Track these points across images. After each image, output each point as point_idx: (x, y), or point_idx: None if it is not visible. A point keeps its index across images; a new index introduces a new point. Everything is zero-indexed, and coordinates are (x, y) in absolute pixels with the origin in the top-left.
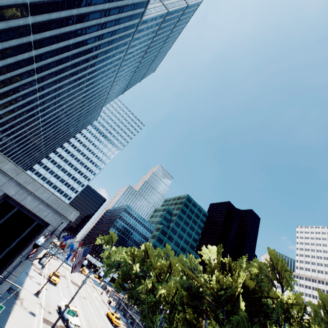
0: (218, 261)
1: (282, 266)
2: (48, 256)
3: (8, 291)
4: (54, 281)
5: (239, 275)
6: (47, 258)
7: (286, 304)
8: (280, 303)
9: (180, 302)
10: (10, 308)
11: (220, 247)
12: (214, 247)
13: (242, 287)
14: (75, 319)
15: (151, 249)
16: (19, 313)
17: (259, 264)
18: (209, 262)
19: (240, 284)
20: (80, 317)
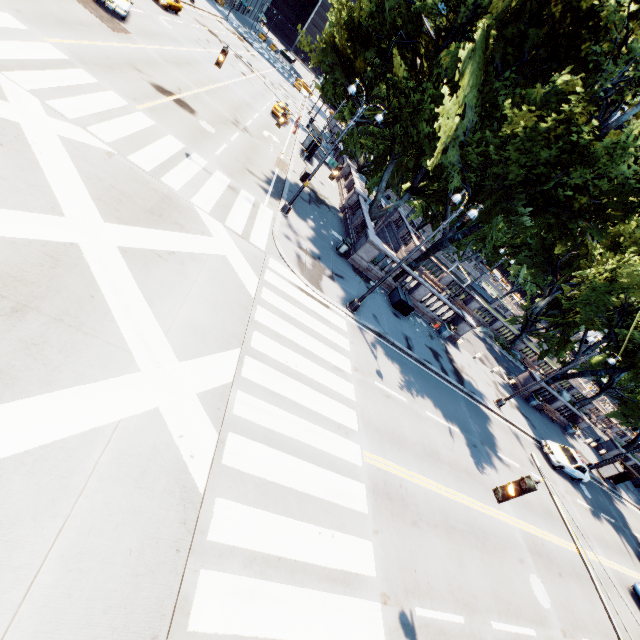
0: None
1: None
2: None
3: None
4: None
5: None
6: None
7: None
8: None
9: (349, 26)
10: None
11: None
12: None
13: None
14: None
15: None
16: None
17: None
18: None
19: None
20: (175, 45)
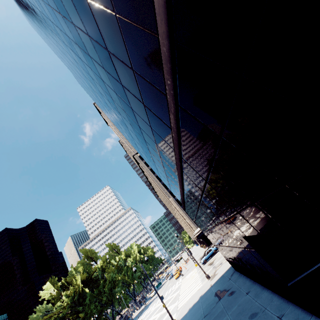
0: (58, 287)
1: (91, 253)
2: None
3: None
4: None
5: (76, 280)
6: None
7: (101, 266)
8: (99, 269)
9: None
10: None
11: (53, 278)
12: (47, 283)
13: (81, 283)
14: None
15: None
16: None
17: (82, 263)
18: (53, 295)
19: (80, 283)
20: None
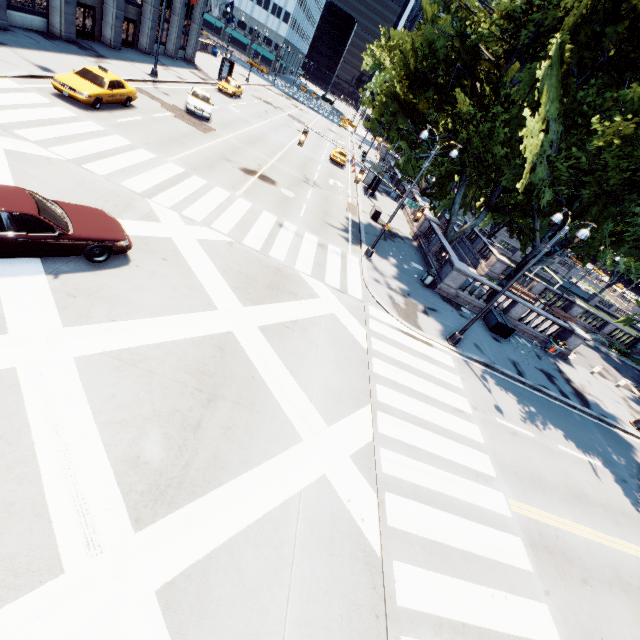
0: None
1: None
2: (229, 63)
3: (82, 49)
4: (224, 89)
5: None
6: (229, 67)
7: None
8: None
9: (405, 73)
10: (60, 52)
11: None
12: None
13: None
14: (197, 103)
15: (444, 21)
16: (75, 61)
17: None
18: None
19: None
20: (246, 126)
